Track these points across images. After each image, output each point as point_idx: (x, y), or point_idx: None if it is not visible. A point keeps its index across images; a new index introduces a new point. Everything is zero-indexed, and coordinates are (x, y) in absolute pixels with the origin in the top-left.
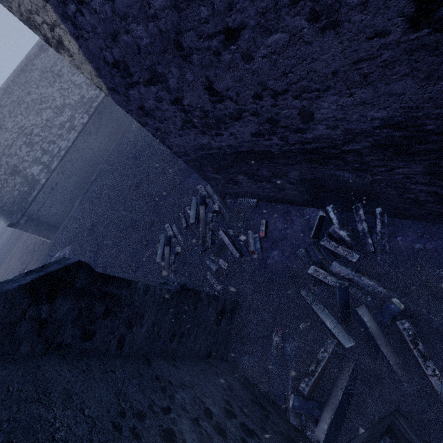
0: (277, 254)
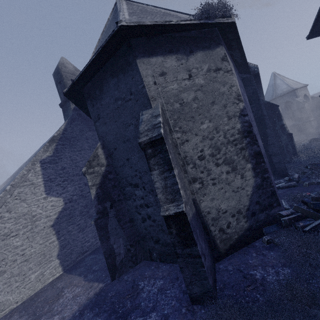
0: (316, 189)
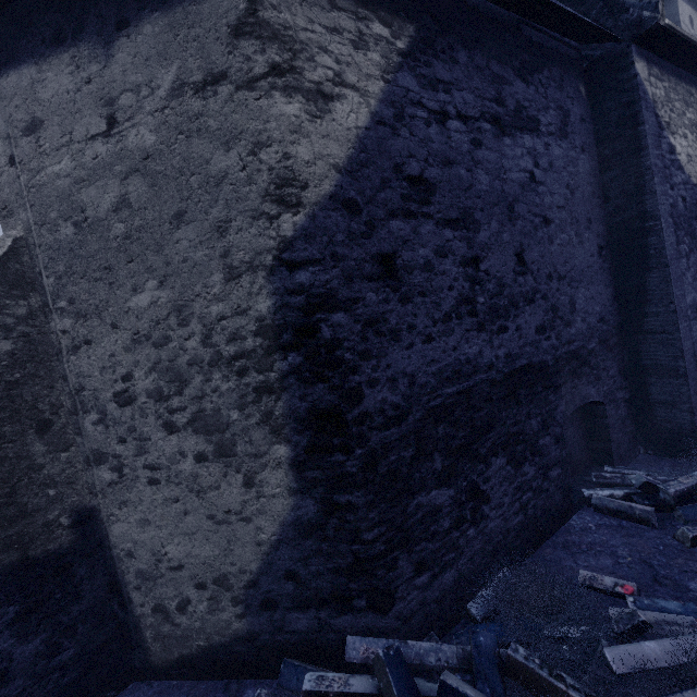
0: None
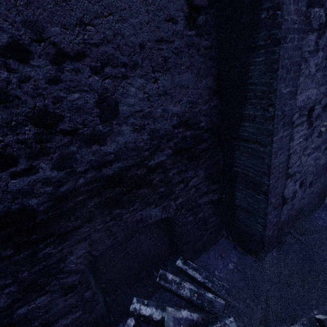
0: None
